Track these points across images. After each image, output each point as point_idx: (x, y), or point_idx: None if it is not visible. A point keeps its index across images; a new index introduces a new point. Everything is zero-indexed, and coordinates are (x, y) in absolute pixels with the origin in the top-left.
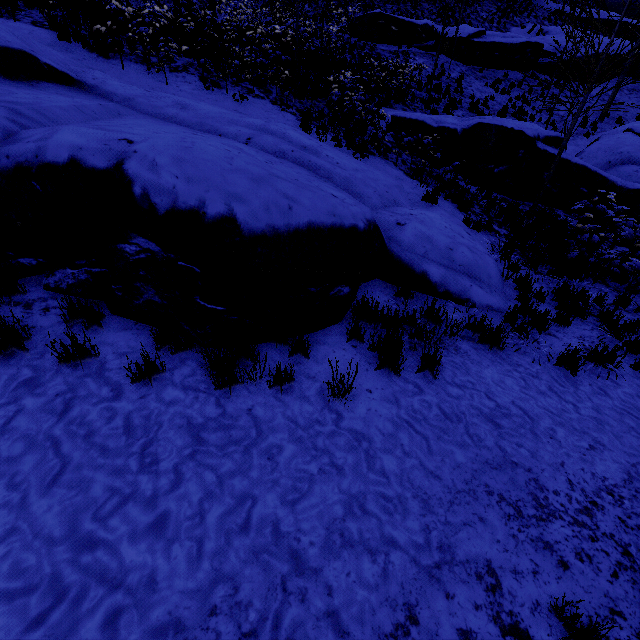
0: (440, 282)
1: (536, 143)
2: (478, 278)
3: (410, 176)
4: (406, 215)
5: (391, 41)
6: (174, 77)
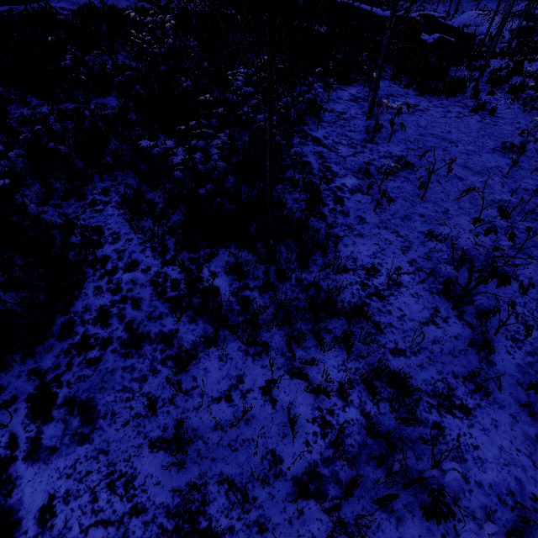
0: None
1: (438, 19)
2: None
3: None
4: None
5: None
6: None
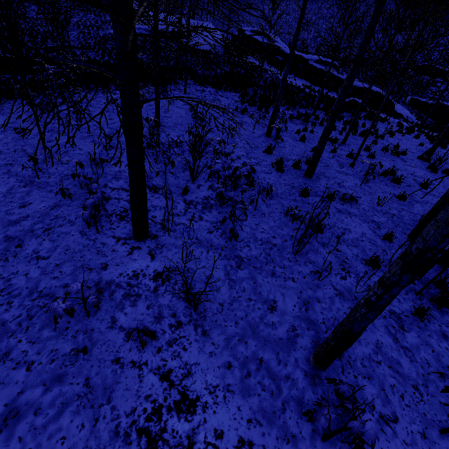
0: (401, 116)
1: None
2: (409, 119)
3: (408, 111)
4: (400, 109)
5: (430, 75)
6: (356, 79)
